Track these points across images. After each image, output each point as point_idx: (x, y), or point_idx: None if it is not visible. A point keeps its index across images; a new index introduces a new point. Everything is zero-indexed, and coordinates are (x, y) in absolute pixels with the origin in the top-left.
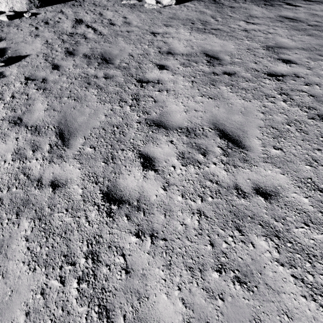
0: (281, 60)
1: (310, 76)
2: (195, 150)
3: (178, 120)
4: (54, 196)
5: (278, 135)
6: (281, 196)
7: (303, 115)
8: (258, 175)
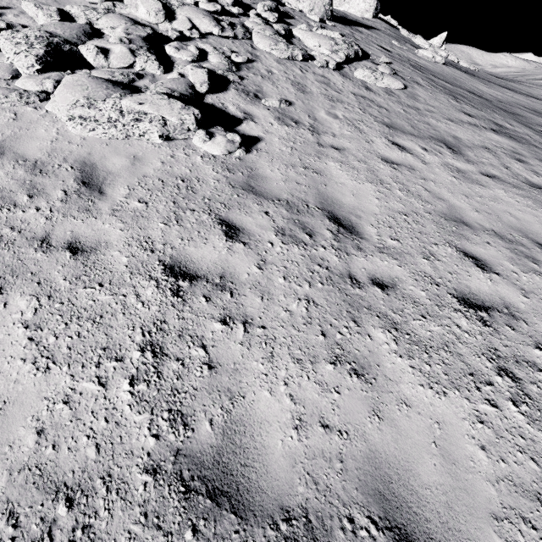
0: None
1: None
2: None
3: None
4: (532, 138)
5: None
6: None
7: None
8: None
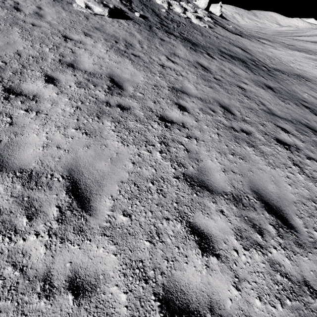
0: (178, 105)
1: (193, 129)
2: (22, 208)
3: (27, 157)
4: None
5: (136, 195)
6: (97, 292)
7: (171, 172)
8: (85, 256)
